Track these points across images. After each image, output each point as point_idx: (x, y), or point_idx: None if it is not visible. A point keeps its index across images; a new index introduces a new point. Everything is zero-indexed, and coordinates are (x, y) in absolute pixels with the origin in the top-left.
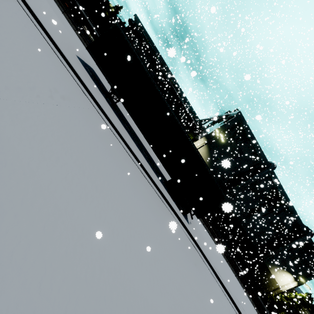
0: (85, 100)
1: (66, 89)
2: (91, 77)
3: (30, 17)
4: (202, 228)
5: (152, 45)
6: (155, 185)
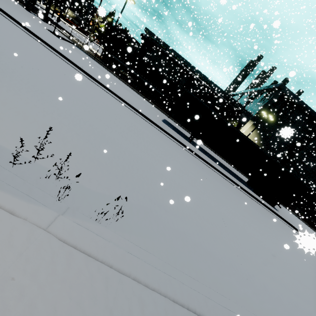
0: (195, 159)
1: (192, 162)
2: (175, 131)
3: (147, 122)
4: (282, 207)
5: (169, 49)
6: (249, 194)
